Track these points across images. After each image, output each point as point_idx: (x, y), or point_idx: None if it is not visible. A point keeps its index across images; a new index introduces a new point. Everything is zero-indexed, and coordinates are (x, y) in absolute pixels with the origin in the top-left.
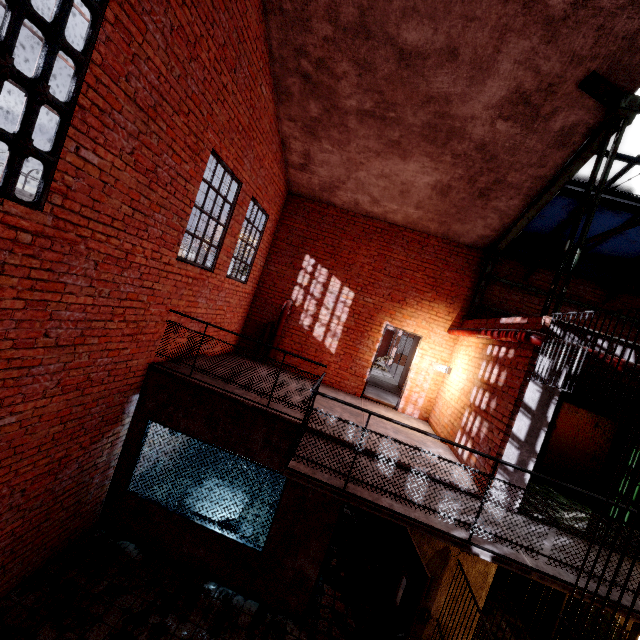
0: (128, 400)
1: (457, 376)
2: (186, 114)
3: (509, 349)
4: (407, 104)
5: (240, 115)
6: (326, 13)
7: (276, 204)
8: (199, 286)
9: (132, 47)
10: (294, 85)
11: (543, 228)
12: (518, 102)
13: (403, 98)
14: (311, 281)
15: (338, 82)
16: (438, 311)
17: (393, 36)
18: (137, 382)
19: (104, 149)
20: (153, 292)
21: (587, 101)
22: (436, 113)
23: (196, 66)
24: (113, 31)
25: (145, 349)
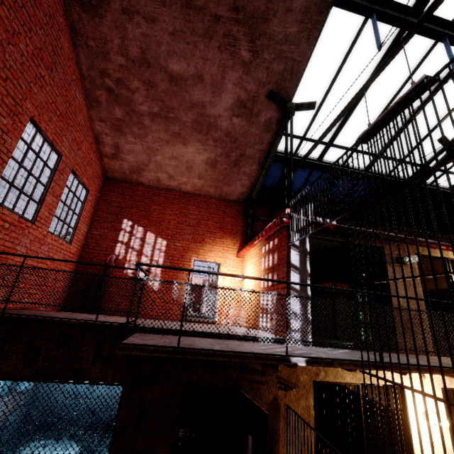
0: None
1: (249, 280)
2: (4, 79)
3: (274, 240)
4: (180, 108)
5: (57, 103)
6: (119, 50)
7: (95, 183)
8: (17, 233)
9: None
10: (101, 96)
11: (272, 184)
12: (241, 106)
13: (177, 104)
14: (130, 238)
15: (133, 94)
16: (227, 244)
17: (164, 66)
18: None
19: None
20: None
21: (272, 105)
22: (198, 114)
23: (14, 50)
24: None
25: None
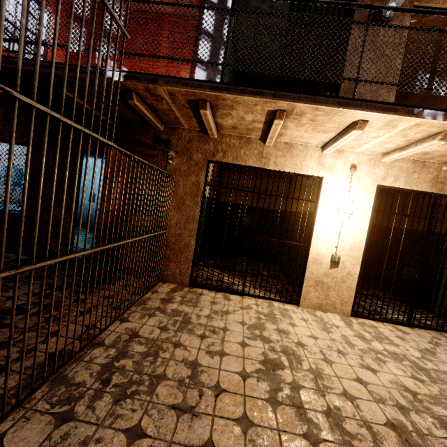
0: None
1: None
2: None
3: None
4: None
5: None
6: None
7: None
8: None
9: None
10: None
11: None
12: None
13: None
14: None
15: None
16: None
17: None
18: None
19: None
20: None
21: None
22: None
23: None
24: None
25: None
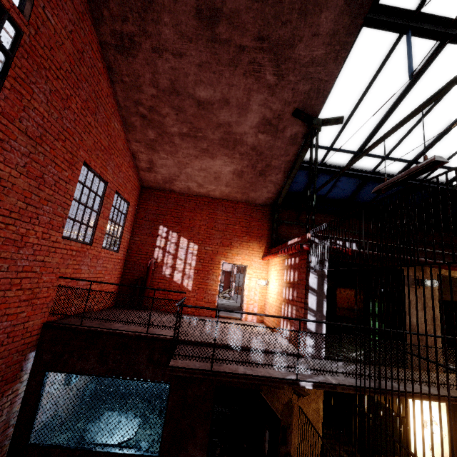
0: (25, 358)
1: (273, 285)
2: (63, 140)
3: (295, 258)
4: (208, 128)
5: (102, 140)
6: (151, 83)
7: (134, 195)
8: (81, 257)
9: (23, 102)
10: (136, 121)
11: (298, 189)
12: (266, 124)
13: (205, 125)
14: (166, 243)
15: (164, 118)
16: (253, 247)
17: (192, 94)
18: (33, 341)
19: (3, 164)
20: (44, 264)
21: (298, 122)
22: (225, 132)
23: (68, 112)
24: (10, 93)
25: (39, 311)
